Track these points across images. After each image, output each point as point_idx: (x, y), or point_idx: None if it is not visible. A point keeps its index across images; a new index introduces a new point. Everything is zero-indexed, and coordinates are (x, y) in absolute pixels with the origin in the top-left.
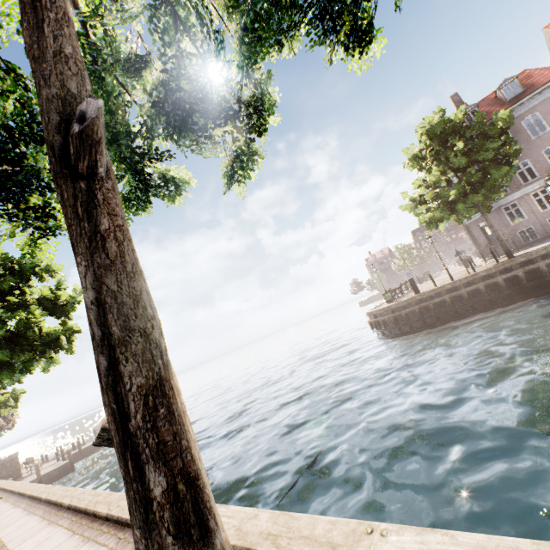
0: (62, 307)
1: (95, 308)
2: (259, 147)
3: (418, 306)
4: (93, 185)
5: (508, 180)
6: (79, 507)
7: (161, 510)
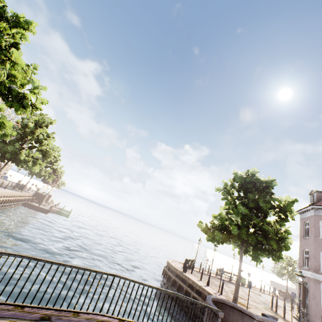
0: (49, 155)
1: None
2: None
3: (174, 277)
4: None
5: (276, 250)
6: None
7: None
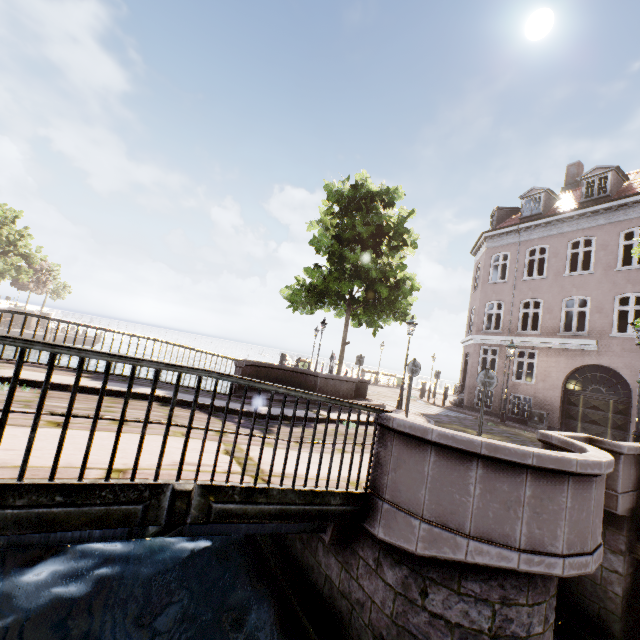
0: None
1: None
2: None
3: None
4: None
5: (392, 302)
6: None
7: None
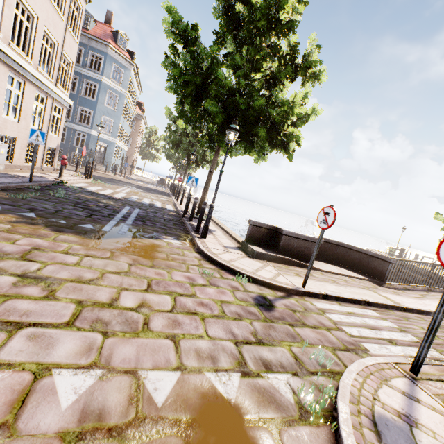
0: None
1: (205, 184)
2: (266, 156)
3: None
4: (210, 174)
5: None
6: (197, 206)
7: (202, 198)
